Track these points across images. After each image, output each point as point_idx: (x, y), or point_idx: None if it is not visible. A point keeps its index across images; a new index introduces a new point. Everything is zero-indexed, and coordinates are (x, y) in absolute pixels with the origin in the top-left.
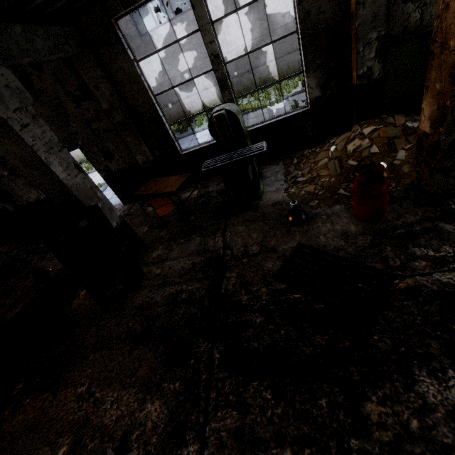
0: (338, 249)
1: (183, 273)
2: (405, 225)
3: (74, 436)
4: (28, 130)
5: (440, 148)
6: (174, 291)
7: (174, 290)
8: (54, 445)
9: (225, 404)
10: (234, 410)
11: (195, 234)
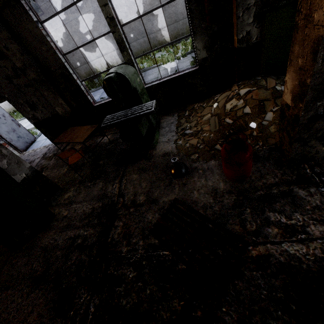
0: (206, 206)
1: (83, 217)
2: (265, 187)
3: None
4: None
5: (299, 122)
6: (73, 235)
7: (73, 234)
8: None
9: None
10: None
11: (100, 178)
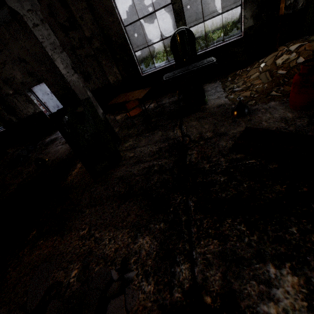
0: (280, 129)
1: (152, 154)
2: None
3: (82, 263)
4: (38, 29)
5: None
6: (147, 165)
7: (147, 165)
8: (67, 269)
9: (205, 235)
10: (214, 239)
11: (157, 129)
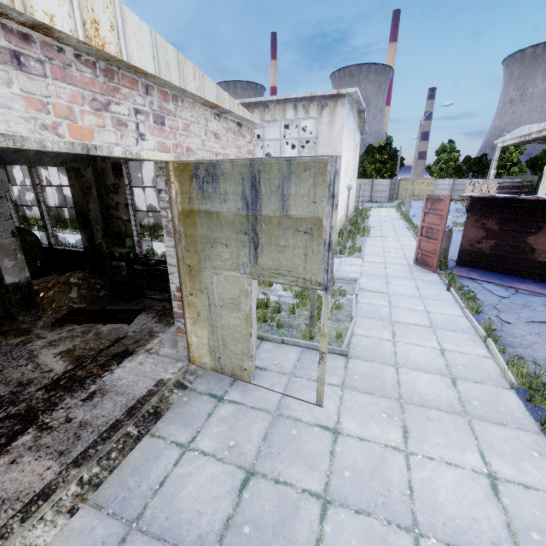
0: None
1: None
2: None
3: None
4: None
5: None
6: None
7: None
8: None
9: None
10: None
11: None
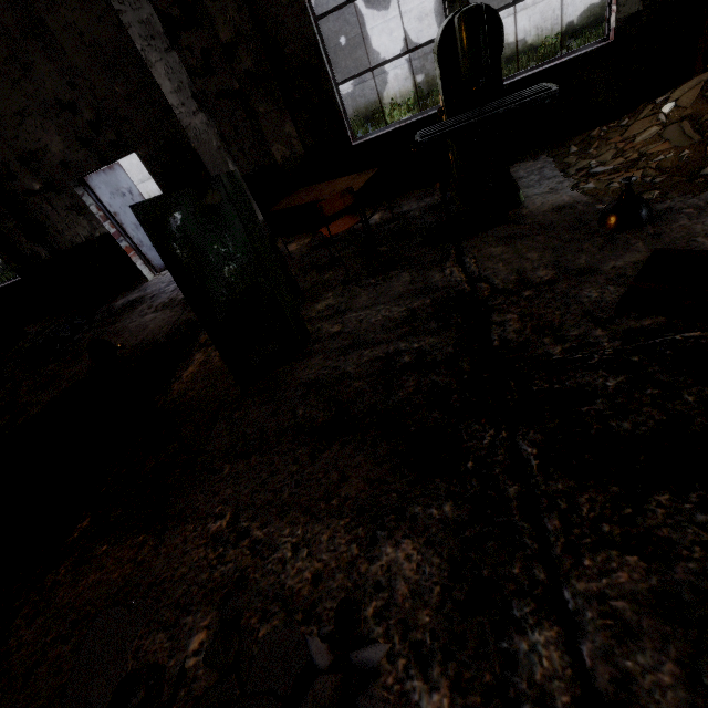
0: None
1: (393, 325)
2: None
3: (219, 611)
4: None
5: None
6: (382, 353)
7: (381, 352)
8: (175, 629)
9: (594, 541)
10: (628, 553)
11: (398, 269)
